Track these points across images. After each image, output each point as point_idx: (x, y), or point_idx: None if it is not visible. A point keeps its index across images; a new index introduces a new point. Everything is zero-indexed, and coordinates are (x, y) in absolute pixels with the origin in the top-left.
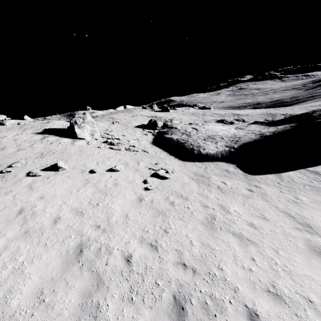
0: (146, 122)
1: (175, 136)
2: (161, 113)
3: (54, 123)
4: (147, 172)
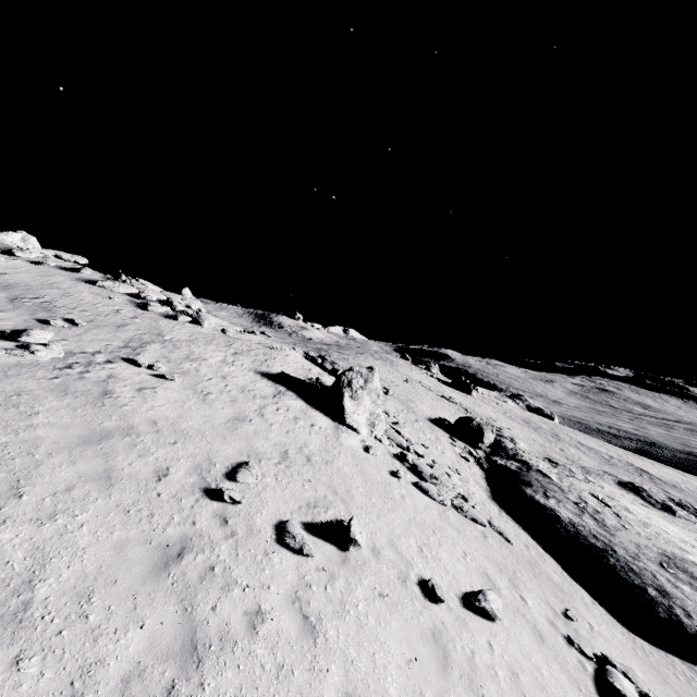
0: (442, 412)
1: (563, 510)
2: (454, 390)
3: (287, 356)
4: (576, 663)
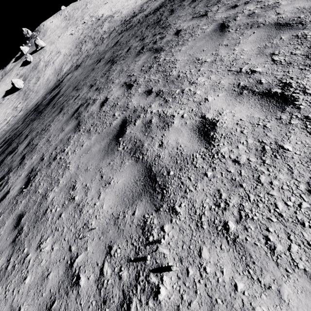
0: None
1: None
2: None
3: None
4: None
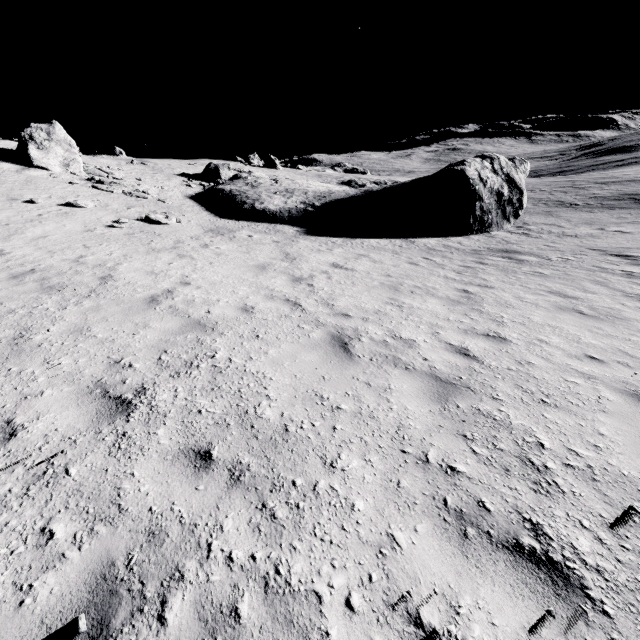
0: None
1: (231, 187)
2: (258, 168)
3: None
4: (134, 216)
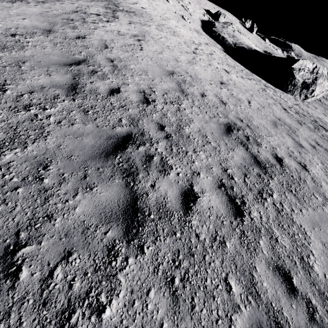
0: None
1: (216, 23)
2: (243, 27)
3: None
4: (180, 14)
